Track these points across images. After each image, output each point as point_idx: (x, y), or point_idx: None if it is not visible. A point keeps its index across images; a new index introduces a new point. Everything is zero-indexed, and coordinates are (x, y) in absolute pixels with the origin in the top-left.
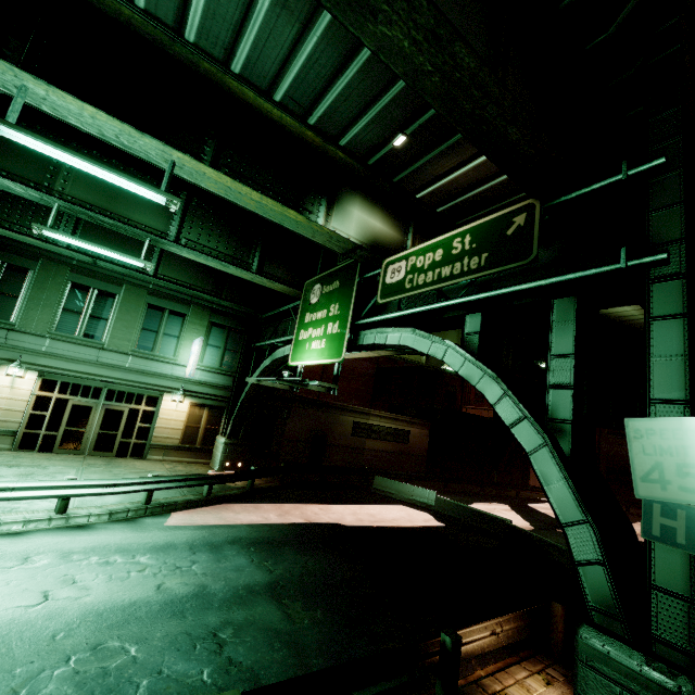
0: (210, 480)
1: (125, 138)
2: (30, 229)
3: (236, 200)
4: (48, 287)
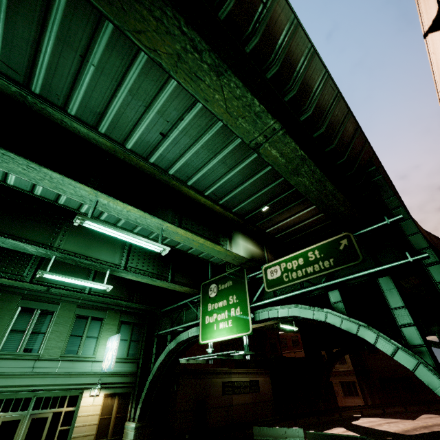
0: None
1: (140, 219)
2: (5, 272)
3: (188, 244)
4: (1, 314)
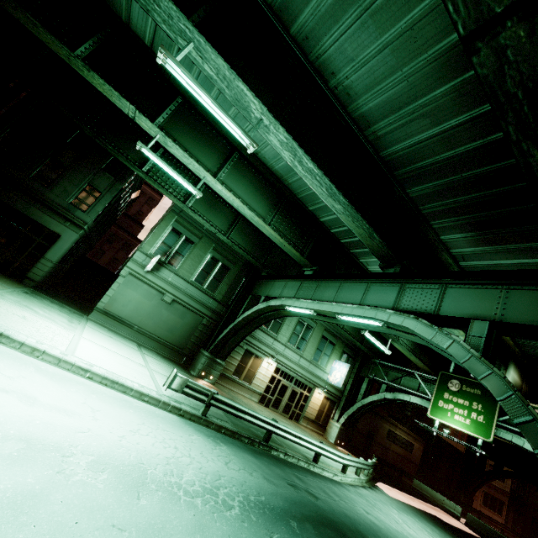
0: (375, 465)
1: None
2: None
3: None
4: (292, 319)
